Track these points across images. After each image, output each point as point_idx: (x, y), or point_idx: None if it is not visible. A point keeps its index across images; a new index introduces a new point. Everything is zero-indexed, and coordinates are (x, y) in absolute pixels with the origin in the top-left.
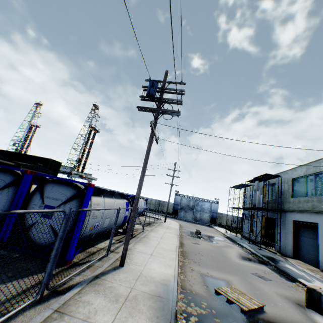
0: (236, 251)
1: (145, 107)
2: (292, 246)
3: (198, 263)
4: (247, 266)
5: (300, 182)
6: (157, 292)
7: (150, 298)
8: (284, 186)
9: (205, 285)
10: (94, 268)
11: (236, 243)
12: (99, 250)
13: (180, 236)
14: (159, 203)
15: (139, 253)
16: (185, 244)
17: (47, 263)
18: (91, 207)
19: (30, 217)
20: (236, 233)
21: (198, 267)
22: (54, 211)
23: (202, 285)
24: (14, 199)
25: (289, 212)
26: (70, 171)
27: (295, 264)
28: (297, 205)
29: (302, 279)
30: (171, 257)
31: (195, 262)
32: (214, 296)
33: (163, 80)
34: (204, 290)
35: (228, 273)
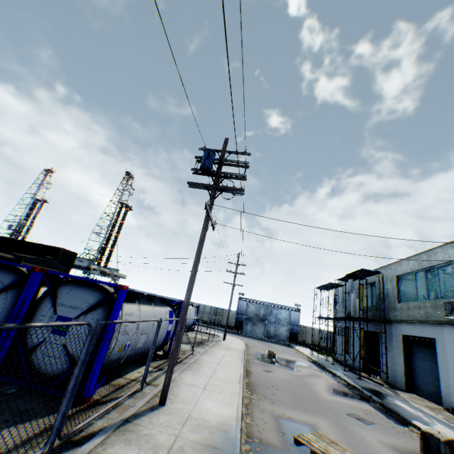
0: (326, 381)
1: (198, 183)
2: (404, 373)
3: (271, 400)
4: (341, 404)
5: (408, 281)
6: (212, 441)
7: (202, 450)
8: (388, 286)
9: (281, 432)
10: (123, 408)
11: (327, 369)
12: (130, 382)
13: (246, 361)
14: (215, 311)
15: (186, 386)
16: (253, 371)
17: (62, 398)
18: (121, 318)
19: (47, 332)
20: (327, 356)
21: (271, 405)
22: (78, 324)
23: (276, 431)
24: (13, 308)
25: (397, 323)
26: (88, 266)
27: (410, 399)
28: (405, 312)
29: (418, 421)
30: (232, 391)
31: (267, 398)
32: (293, 447)
33: (222, 149)
34: (278, 439)
35: (313, 413)
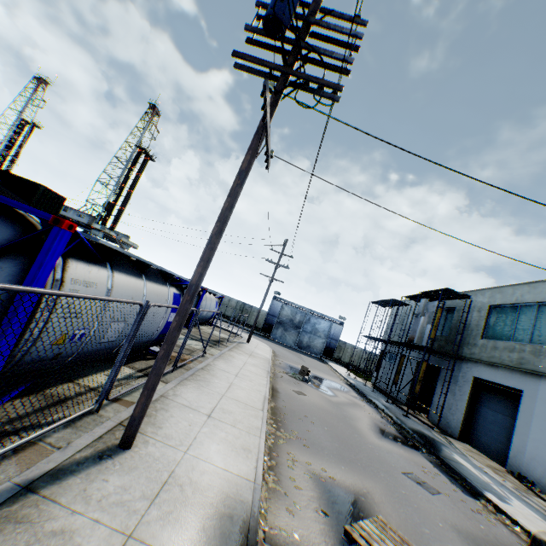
0: (369, 415)
1: (253, 58)
2: (462, 420)
3: (305, 442)
4: (393, 454)
5: (505, 315)
6: None
7: None
8: (472, 316)
9: (322, 512)
10: (38, 454)
11: (367, 398)
12: (84, 394)
13: (273, 375)
14: (242, 307)
15: (181, 410)
16: (281, 392)
17: None
18: (61, 286)
19: None
20: (364, 380)
21: (305, 452)
22: None
23: (314, 509)
24: None
25: (471, 362)
26: (88, 223)
27: (467, 453)
28: (489, 352)
29: (491, 493)
30: (251, 424)
31: (299, 438)
32: None
33: None
34: (319, 529)
35: (363, 471)
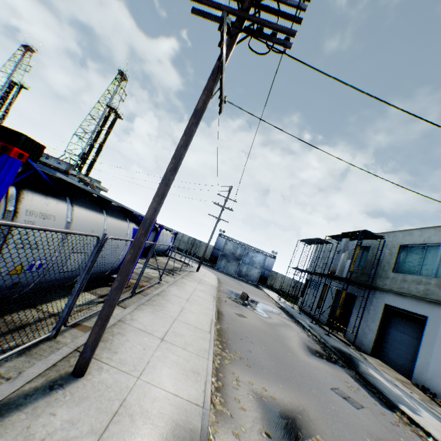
0: (298, 335)
1: (210, 2)
2: (374, 339)
3: (247, 362)
4: (321, 371)
5: (413, 253)
6: None
7: None
8: (385, 254)
9: (265, 434)
10: None
11: (295, 319)
12: (44, 319)
13: (218, 300)
14: (193, 242)
15: (136, 334)
16: (225, 314)
17: None
18: (15, 216)
19: None
20: (292, 303)
21: (247, 372)
22: None
23: (258, 431)
24: None
25: (383, 291)
26: (66, 169)
27: (379, 368)
28: (398, 284)
29: (404, 406)
30: (200, 346)
31: (242, 358)
32: None
33: None
34: None
35: (298, 389)
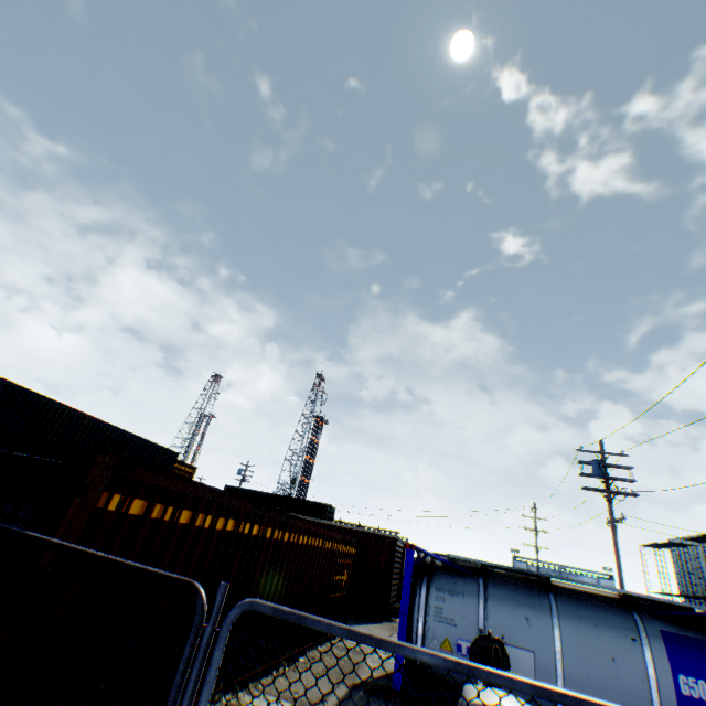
0: None
1: (592, 488)
2: None
3: None
4: None
5: None
6: None
7: None
8: None
9: None
10: None
11: None
12: None
13: None
14: None
15: None
16: None
17: None
18: None
19: None
20: None
21: None
22: None
23: None
24: None
25: None
26: None
27: None
28: None
29: None
30: None
31: None
32: None
33: (601, 453)
34: None
35: None
